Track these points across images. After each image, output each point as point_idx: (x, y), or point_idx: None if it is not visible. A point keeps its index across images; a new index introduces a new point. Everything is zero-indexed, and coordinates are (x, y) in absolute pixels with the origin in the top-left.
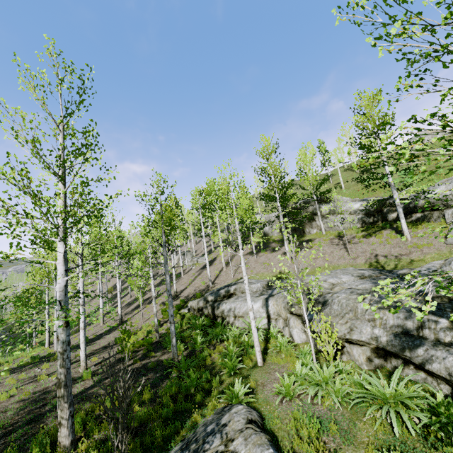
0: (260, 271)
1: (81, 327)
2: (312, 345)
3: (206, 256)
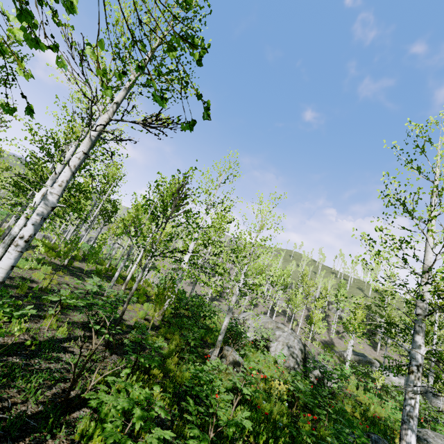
0: (360, 349)
1: (349, 355)
2: (441, 408)
3: (335, 325)
